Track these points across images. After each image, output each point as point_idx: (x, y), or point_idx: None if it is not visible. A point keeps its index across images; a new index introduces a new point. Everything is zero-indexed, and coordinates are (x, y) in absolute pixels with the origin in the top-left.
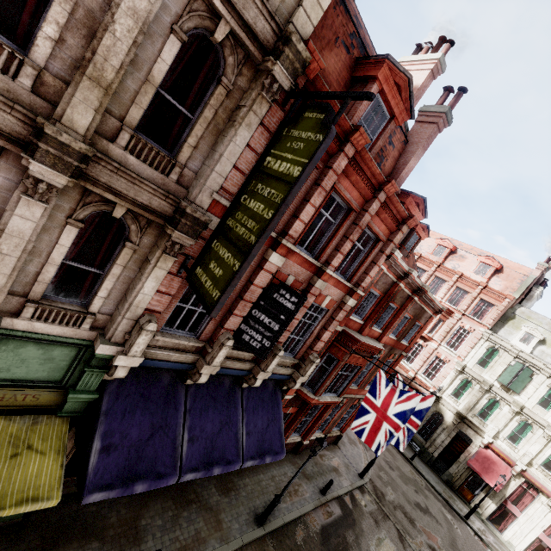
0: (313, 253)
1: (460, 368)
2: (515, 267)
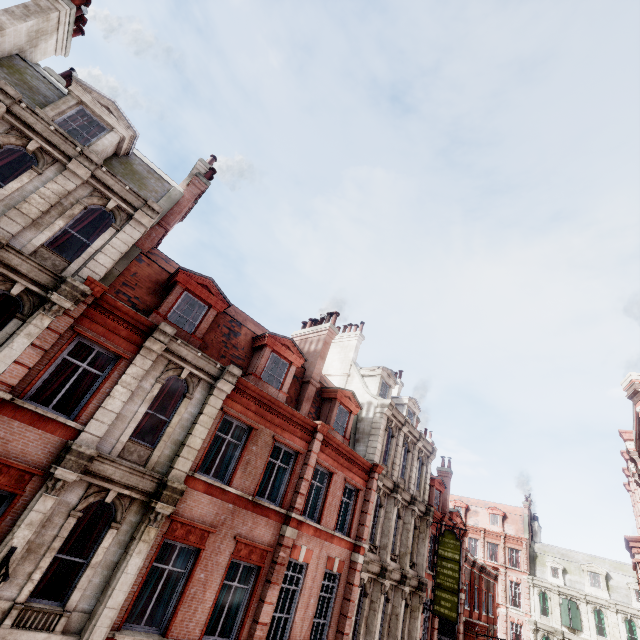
0: None
1: (533, 626)
2: (512, 510)
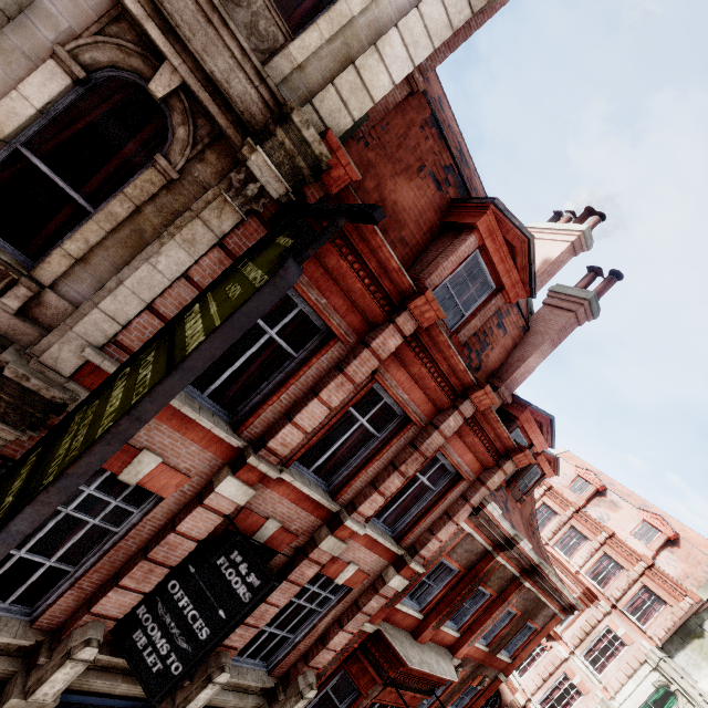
0: (331, 482)
1: None
2: (699, 542)
